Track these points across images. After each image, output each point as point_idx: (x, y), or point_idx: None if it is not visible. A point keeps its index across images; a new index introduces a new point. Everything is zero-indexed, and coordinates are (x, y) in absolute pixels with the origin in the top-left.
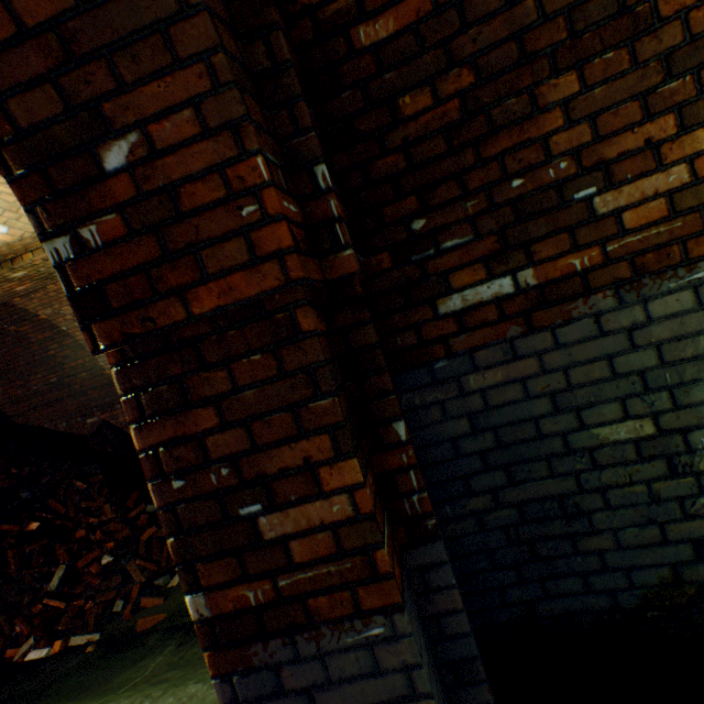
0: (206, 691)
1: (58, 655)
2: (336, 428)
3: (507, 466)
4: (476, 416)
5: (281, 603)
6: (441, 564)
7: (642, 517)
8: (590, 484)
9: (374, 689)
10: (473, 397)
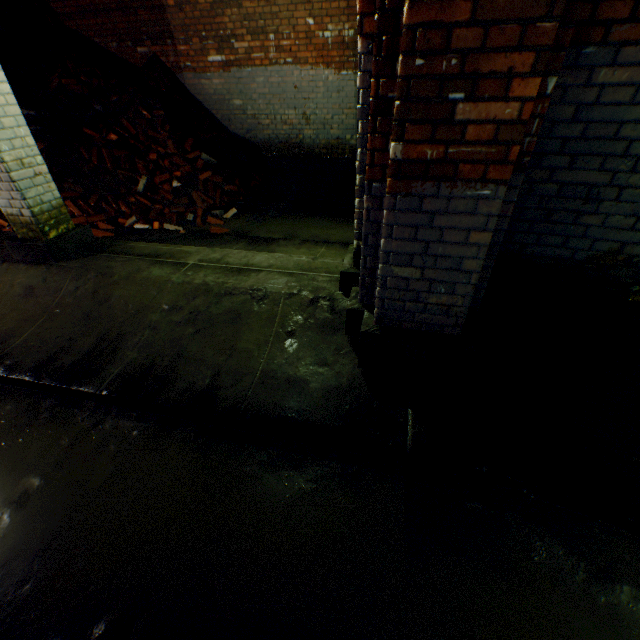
0: (288, 257)
1: (160, 230)
2: (542, 51)
3: (574, 155)
4: (583, 108)
5: (443, 163)
6: (514, 188)
7: (631, 212)
8: (618, 182)
9: (466, 221)
10: (592, 91)
